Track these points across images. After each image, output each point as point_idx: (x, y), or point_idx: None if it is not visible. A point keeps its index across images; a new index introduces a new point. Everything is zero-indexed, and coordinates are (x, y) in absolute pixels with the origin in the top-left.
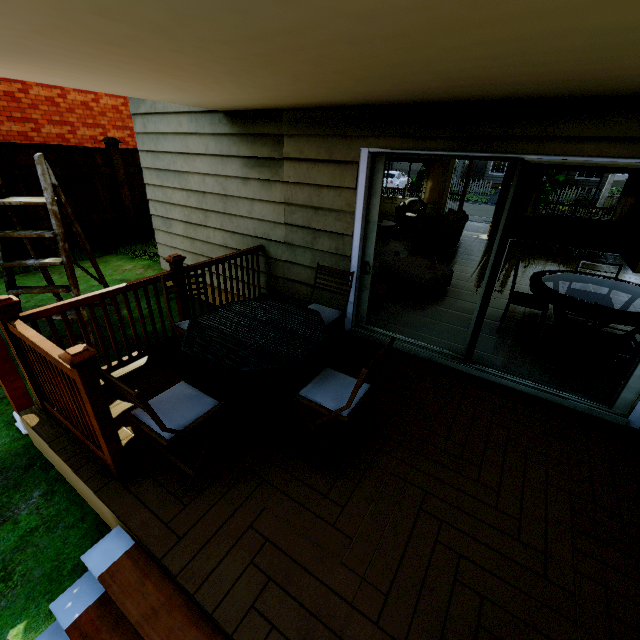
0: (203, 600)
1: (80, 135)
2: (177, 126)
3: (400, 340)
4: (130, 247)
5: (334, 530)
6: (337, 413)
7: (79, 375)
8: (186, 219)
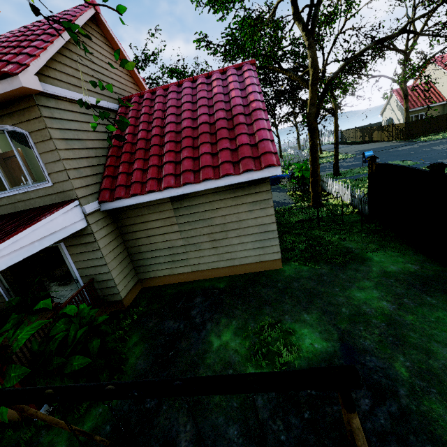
0: None
1: None
2: None
3: None
4: None
5: None
6: None
7: None
8: None
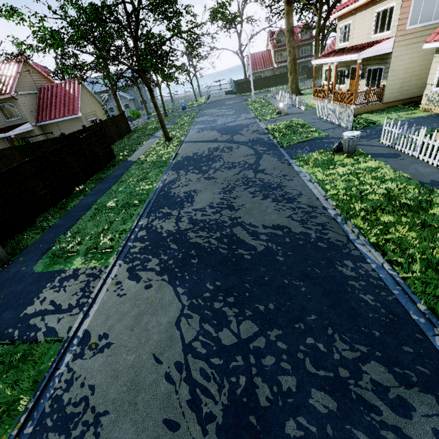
0: None
1: None
2: None
3: None
4: None
5: None
6: None
7: None
8: None
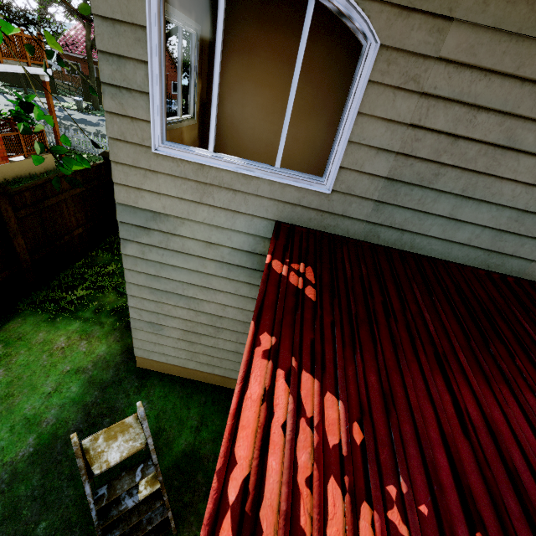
0: None
1: None
2: (198, 266)
3: None
4: (28, 297)
5: None
6: None
7: None
8: (188, 329)
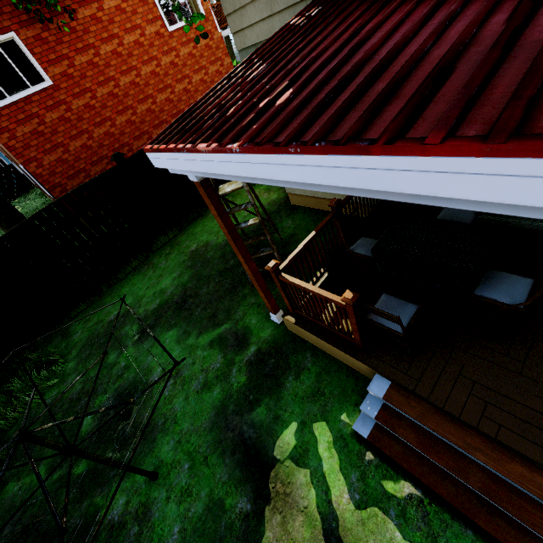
0: (450, 411)
1: (177, 92)
2: None
3: (533, 220)
4: None
5: (522, 377)
6: (515, 307)
7: (352, 307)
8: None
